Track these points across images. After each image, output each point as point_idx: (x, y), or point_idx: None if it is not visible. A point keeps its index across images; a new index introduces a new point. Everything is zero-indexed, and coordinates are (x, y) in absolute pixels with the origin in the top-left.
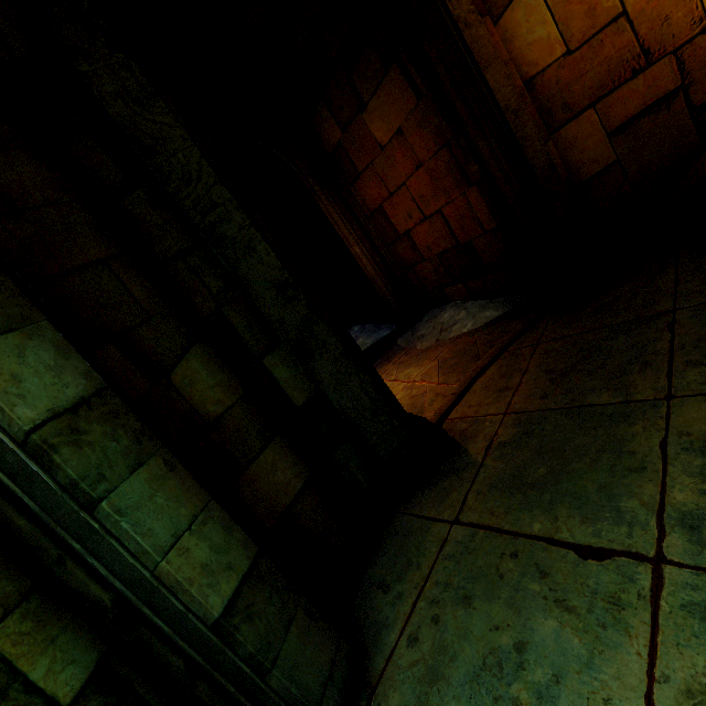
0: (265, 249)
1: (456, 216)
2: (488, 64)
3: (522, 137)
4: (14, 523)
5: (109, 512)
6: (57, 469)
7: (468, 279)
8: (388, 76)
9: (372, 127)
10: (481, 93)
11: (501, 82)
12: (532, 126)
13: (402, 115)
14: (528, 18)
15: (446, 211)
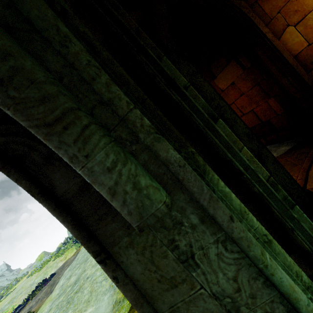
0: (239, 121)
1: (261, 111)
2: (282, 52)
3: (301, 74)
4: (276, 213)
5: (299, 209)
6: (279, 191)
7: (266, 136)
8: (229, 64)
9: (218, 84)
10: (282, 62)
11: (288, 57)
12: (302, 70)
13: (234, 77)
14: (291, 36)
15: (255, 110)
